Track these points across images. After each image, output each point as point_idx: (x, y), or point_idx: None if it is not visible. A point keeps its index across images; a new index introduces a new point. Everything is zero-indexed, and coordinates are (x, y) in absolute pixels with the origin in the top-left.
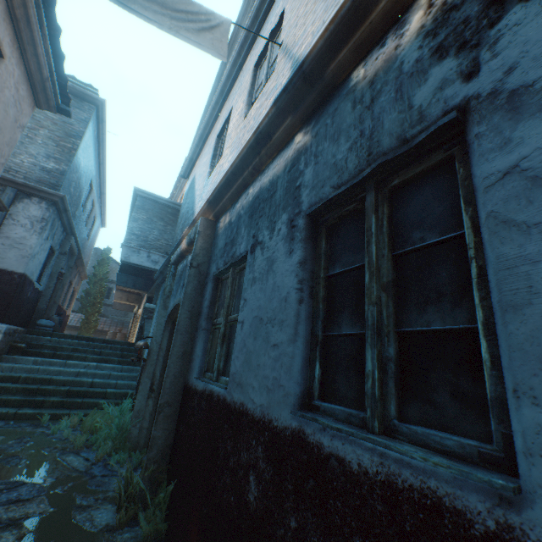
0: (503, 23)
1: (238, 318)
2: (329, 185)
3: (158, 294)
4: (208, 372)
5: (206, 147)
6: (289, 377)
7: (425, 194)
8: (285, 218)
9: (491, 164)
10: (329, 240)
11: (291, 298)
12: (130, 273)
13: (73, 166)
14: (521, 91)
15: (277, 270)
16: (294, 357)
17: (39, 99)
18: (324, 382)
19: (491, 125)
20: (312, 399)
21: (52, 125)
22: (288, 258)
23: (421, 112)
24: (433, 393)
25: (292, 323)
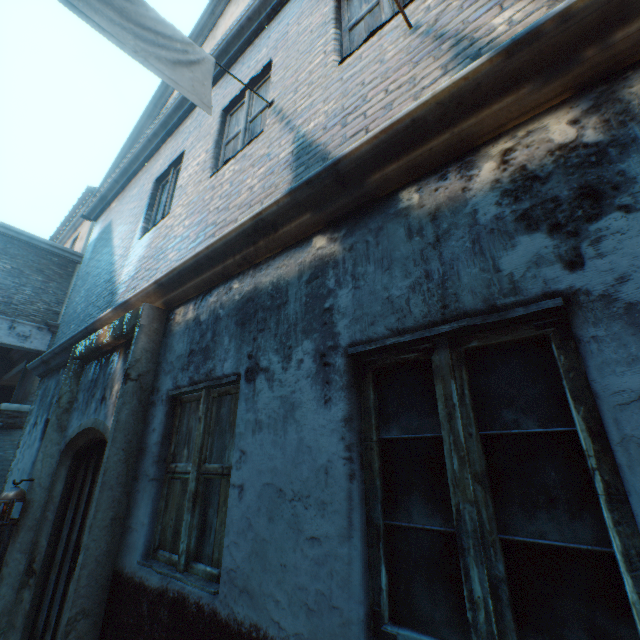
0: (603, 223)
1: (231, 479)
2: (383, 325)
3: (25, 385)
4: (163, 549)
5: (133, 188)
6: (348, 594)
7: (512, 367)
8: (310, 348)
9: (620, 379)
10: (376, 387)
11: (337, 471)
12: None
13: None
14: (639, 308)
15: (303, 421)
16: (351, 563)
17: None
18: (393, 592)
19: (611, 333)
20: (382, 622)
21: None
22: (323, 408)
23: (513, 281)
24: (563, 628)
25: (344, 511)
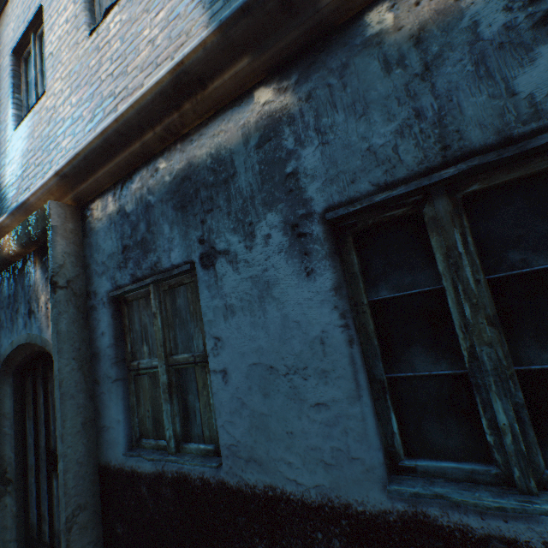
0: None
1: (210, 366)
2: (367, 181)
3: None
4: (146, 438)
5: None
6: (367, 446)
7: (517, 206)
8: (277, 220)
9: None
10: (357, 251)
11: (335, 339)
12: None
13: None
14: None
15: (284, 297)
16: (365, 419)
17: None
18: (403, 433)
19: None
20: (399, 459)
21: None
22: (306, 281)
23: (535, 104)
24: None
25: (350, 375)
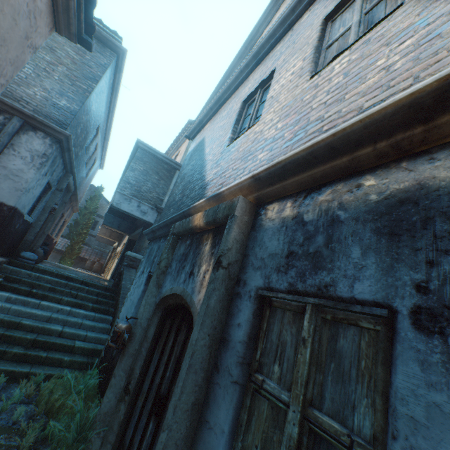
0: None
1: None
2: None
3: (140, 242)
4: None
5: (222, 111)
6: None
7: None
8: None
9: None
10: None
11: None
12: (117, 215)
13: (84, 108)
14: None
15: None
16: None
17: (59, 20)
18: None
19: None
20: None
21: (71, 64)
22: None
23: None
24: None
25: None
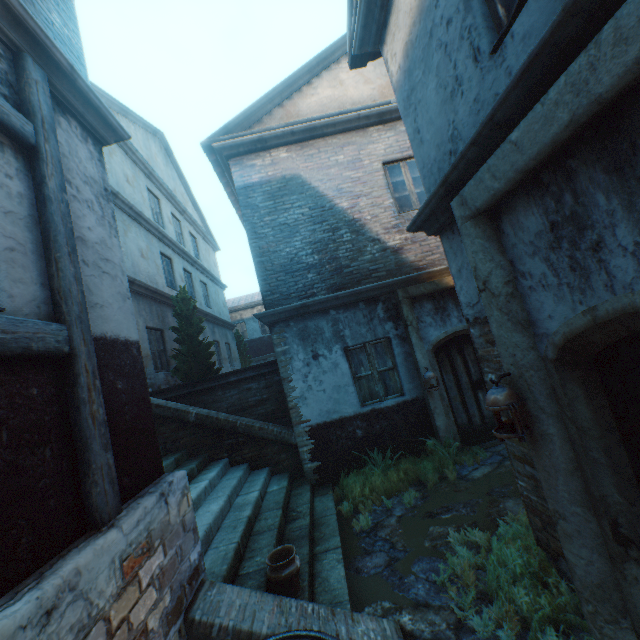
0: None
1: None
2: None
3: None
4: None
5: (329, 151)
6: None
7: None
8: None
9: None
10: None
11: None
12: None
13: None
14: None
15: None
16: None
17: None
18: None
19: None
20: None
21: None
22: None
23: None
24: None
25: None
